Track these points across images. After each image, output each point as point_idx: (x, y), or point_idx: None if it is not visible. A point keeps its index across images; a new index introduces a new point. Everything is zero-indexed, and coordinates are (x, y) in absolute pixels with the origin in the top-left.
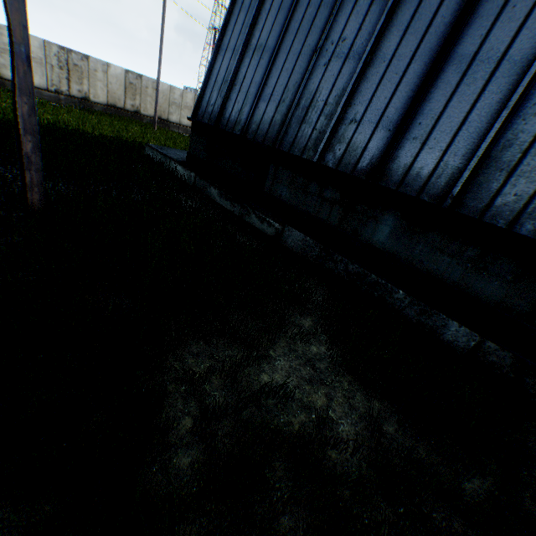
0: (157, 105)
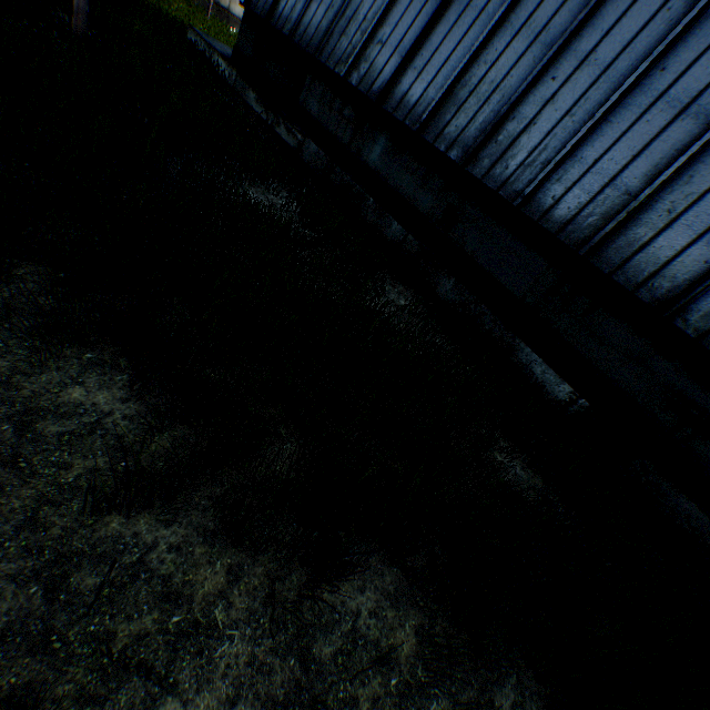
0: None
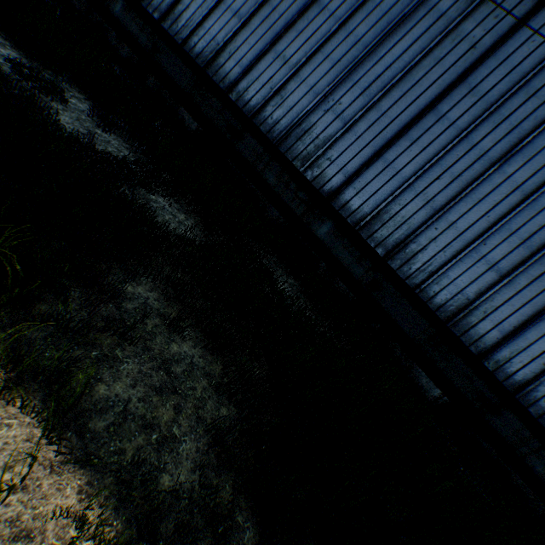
0: None
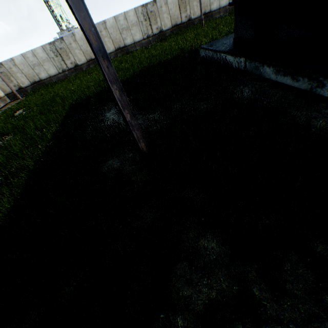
0: (200, 5)
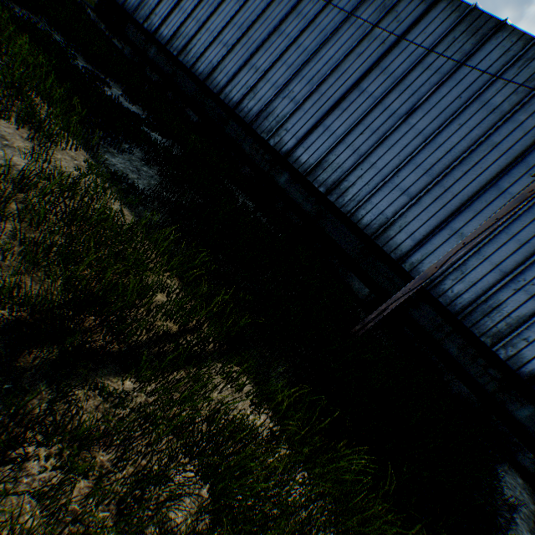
0: None
